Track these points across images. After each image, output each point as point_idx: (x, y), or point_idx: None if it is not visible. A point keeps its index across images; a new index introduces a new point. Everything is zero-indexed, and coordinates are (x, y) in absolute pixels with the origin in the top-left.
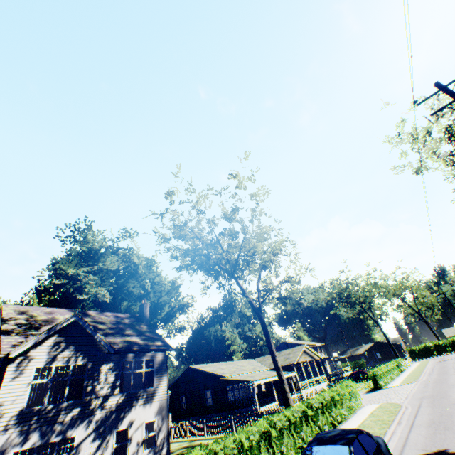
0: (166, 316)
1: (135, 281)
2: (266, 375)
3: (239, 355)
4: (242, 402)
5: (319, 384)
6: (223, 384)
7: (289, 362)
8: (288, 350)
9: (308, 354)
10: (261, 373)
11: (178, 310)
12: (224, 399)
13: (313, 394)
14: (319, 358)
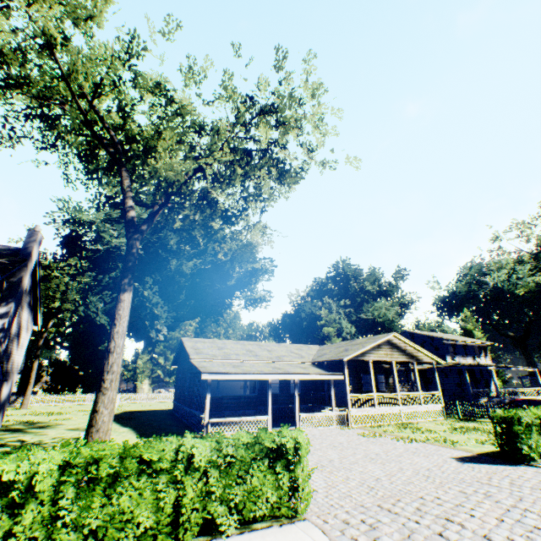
0: (236, 282)
1: (171, 232)
2: (266, 369)
3: (337, 341)
4: (221, 401)
5: (412, 406)
6: (189, 370)
7: (338, 357)
8: (363, 338)
9: (403, 351)
10: (273, 366)
11: (253, 276)
12: (192, 390)
13: (385, 419)
14: (436, 362)
